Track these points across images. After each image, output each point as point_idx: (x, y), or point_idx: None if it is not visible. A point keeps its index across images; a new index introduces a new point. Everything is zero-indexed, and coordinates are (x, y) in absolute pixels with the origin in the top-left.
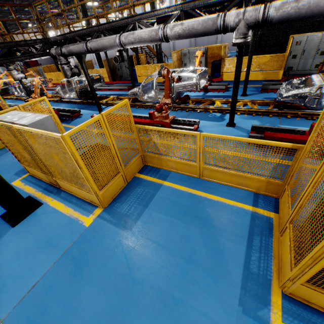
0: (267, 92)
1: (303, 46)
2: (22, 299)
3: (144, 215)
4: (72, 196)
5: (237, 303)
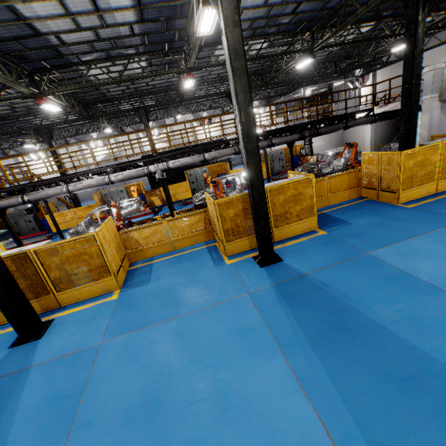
0: (188, 205)
1: (195, 176)
2: (105, 333)
3: (153, 275)
4: (82, 301)
5: (214, 266)
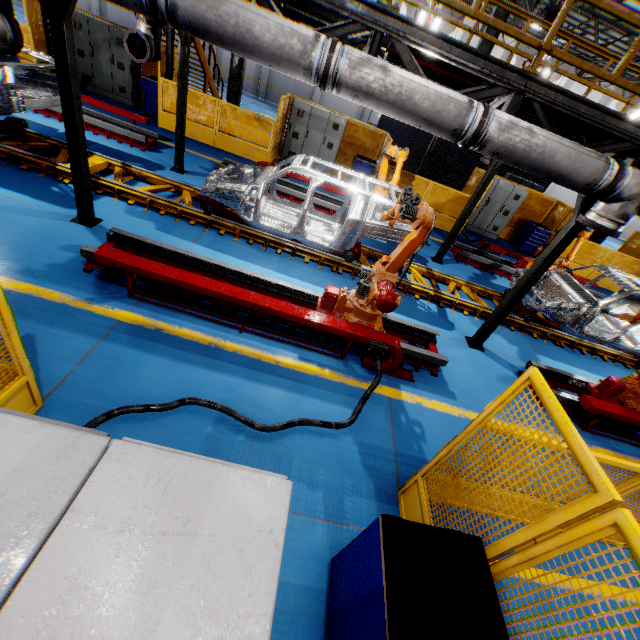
0: (465, 264)
1: (490, 194)
2: None
3: None
4: None
5: None
